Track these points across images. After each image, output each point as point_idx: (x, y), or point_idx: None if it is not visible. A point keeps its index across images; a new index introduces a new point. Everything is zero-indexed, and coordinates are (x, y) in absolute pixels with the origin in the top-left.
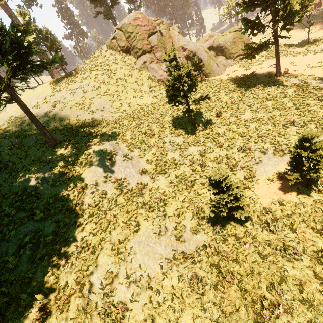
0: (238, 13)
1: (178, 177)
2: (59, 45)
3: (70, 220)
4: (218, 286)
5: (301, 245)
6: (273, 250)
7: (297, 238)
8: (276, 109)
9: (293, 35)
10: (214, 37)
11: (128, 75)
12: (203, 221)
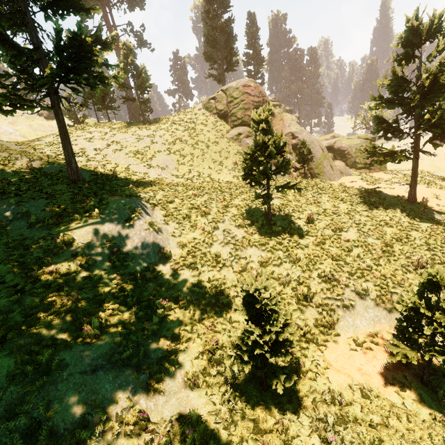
0: (371, 108)
1: (211, 282)
2: (149, 86)
3: (12, 280)
4: None
5: None
6: None
7: None
8: (397, 240)
9: (444, 168)
10: (338, 138)
11: (213, 142)
12: (214, 369)
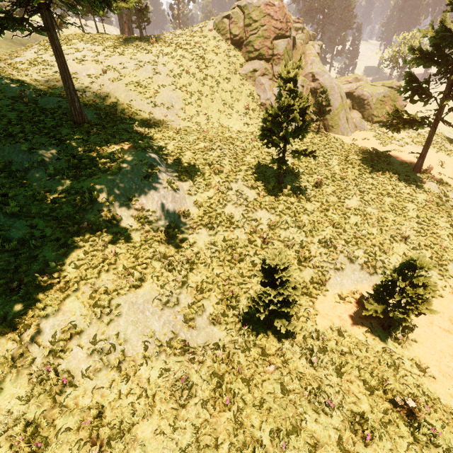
0: (406, 62)
1: (226, 241)
2: None
3: (53, 234)
4: (208, 405)
5: (340, 397)
6: (302, 388)
7: (339, 385)
8: (393, 211)
9: None
10: (361, 82)
11: (224, 78)
12: (231, 312)
